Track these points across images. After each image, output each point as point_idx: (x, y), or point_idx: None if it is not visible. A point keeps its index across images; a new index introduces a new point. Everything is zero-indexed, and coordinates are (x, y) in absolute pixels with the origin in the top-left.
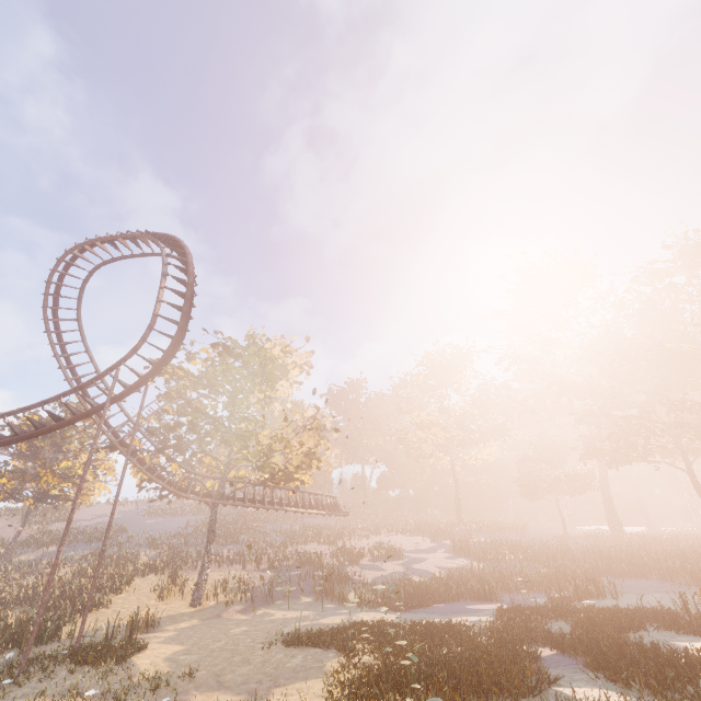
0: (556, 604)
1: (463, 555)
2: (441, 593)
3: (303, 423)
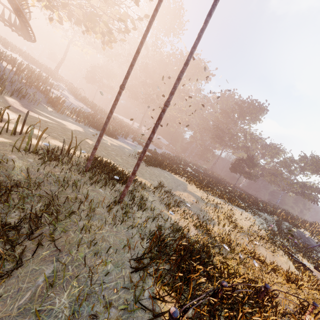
0: (151, 149)
1: (80, 101)
2: (112, 131)
3: None
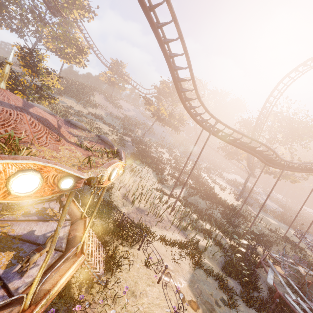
0: None
1: (273, 202)
2: (299, 228)
3: (281, 152)
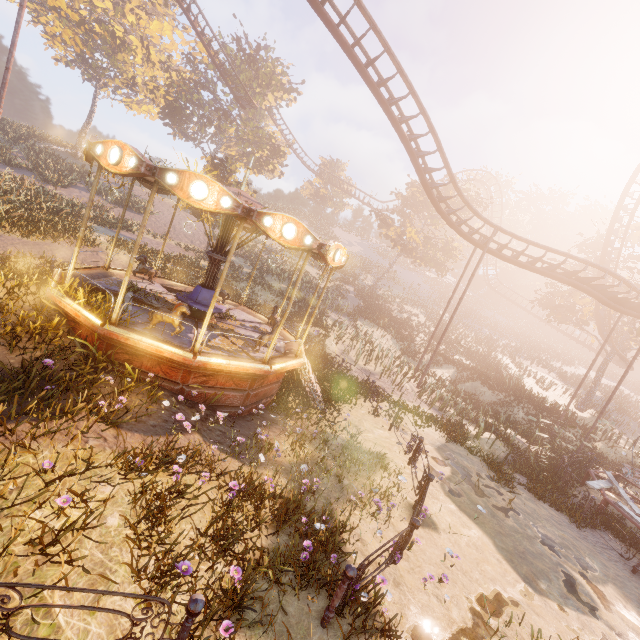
0: None
1: None
2: None
3: None
